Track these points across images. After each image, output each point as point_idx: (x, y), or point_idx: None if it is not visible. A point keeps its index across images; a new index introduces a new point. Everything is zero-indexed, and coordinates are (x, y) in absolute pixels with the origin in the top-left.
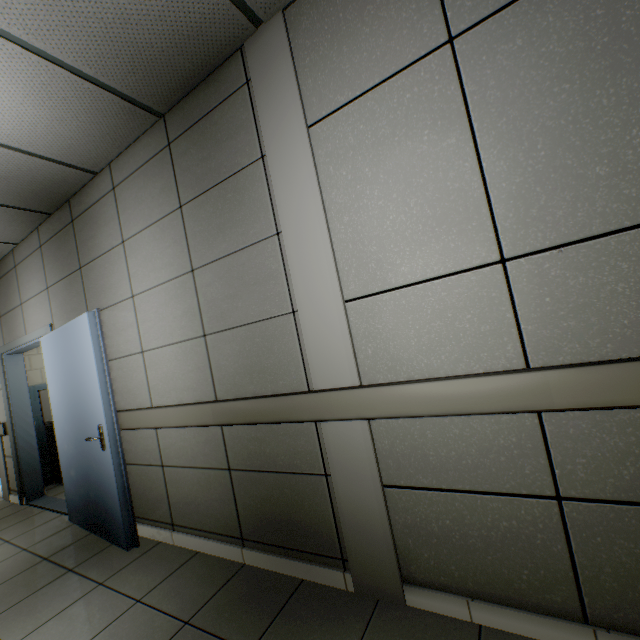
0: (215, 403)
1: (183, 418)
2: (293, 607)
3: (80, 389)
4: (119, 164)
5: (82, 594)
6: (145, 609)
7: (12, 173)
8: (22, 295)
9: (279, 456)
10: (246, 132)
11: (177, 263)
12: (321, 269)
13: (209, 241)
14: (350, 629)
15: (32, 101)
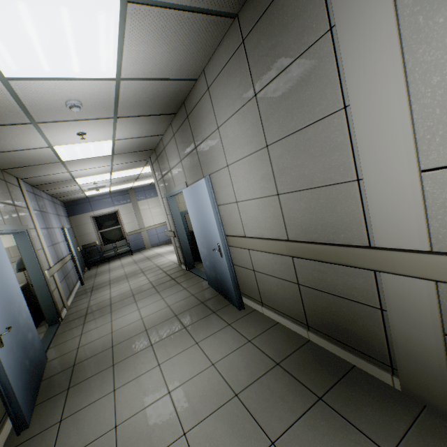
0: (287, 242)
1: (265, 247)
2: (348, 382)
3: (205, 222)
4: (209, 68)
5: (221, 327)
6: (253, 347)
7: (155, 95)
8: (170, 165)
9: (338, 286)
10: (313, 6)
11: (255, 141)
12: (394, 140)
13: (279, 121)
14: (397, 417)
15: (158, 43)
